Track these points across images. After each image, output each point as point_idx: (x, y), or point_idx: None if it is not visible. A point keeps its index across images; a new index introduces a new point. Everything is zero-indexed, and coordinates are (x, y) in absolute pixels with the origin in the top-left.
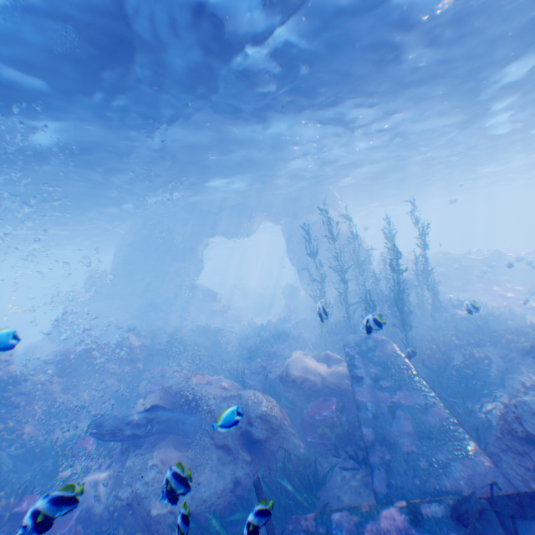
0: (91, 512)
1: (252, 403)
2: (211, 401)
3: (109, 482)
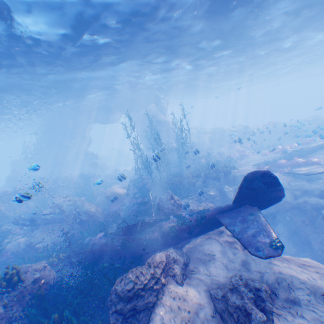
0: (18, 251)
1: (81, 206)
2: (64, 207)
3: (25, 241)
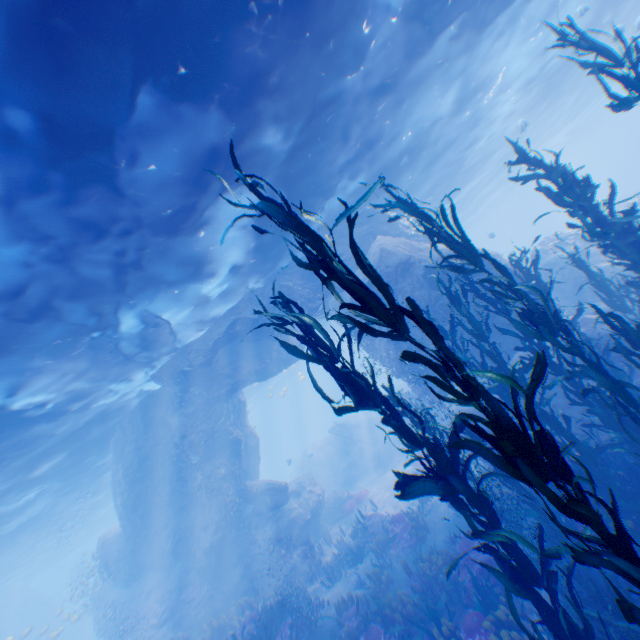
0: None
1: None
2: None
3: None
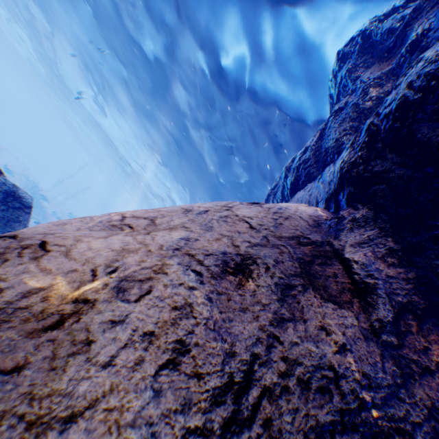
0: None
1: None
2: None
3: None
